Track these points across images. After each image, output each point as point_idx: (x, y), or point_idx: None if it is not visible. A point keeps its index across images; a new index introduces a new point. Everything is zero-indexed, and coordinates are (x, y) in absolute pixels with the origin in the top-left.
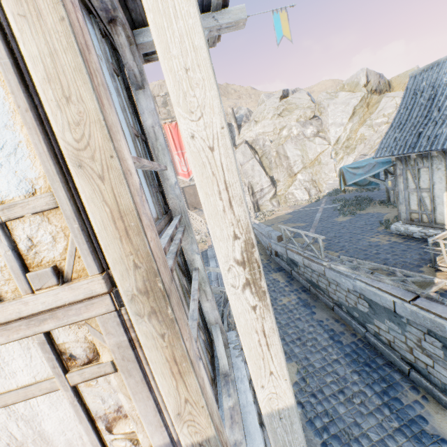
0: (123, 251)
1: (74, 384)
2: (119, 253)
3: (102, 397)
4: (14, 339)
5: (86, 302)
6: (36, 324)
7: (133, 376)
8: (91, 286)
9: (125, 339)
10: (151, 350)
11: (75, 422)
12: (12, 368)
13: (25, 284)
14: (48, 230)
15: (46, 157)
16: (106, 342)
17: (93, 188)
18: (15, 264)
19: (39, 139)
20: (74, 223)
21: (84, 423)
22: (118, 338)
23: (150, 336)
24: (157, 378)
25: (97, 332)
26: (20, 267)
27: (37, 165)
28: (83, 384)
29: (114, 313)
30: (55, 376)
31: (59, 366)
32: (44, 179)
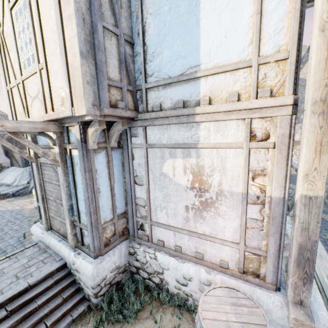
0: (322, 77)
1: (250, 148)
2: (319, 77)
3: (258, 160)
4: (238, 118)
5: (278, 107)
6: (250, 113)
7: (281, 154)
8: (284, 100)
9: (287, 132)
10: (310, 134)
11: (239, 168)
12: (228, 133)
13: (254, 94)
14: (275, 71)
15: (295, 33)
16: (276, 131)
17: (323, 42)
18: (255, 84)
19: (296, 24)
20: (292, 67)
21: (245, 169)
22: (284, 131)
23: (313, 126)
24: (304, 150)
25: (274, 125)
26: (256, 86)
27: (286, 38)
28: (252, 151)
29: (288, 117)
30: (245, 141)
31: (249, 137)
32: (286, 45)
